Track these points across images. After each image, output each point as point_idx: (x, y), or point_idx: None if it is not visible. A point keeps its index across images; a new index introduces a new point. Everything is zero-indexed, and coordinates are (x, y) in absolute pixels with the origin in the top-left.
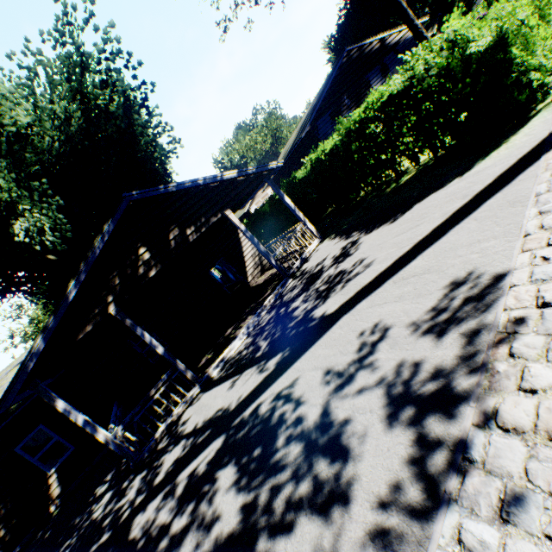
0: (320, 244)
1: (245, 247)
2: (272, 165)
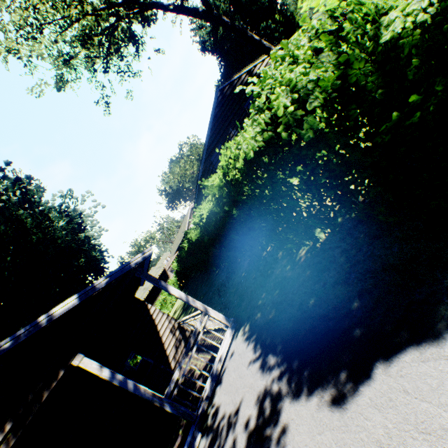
0: (234, 338)
1: (160, 323)
2: (137, 258)
